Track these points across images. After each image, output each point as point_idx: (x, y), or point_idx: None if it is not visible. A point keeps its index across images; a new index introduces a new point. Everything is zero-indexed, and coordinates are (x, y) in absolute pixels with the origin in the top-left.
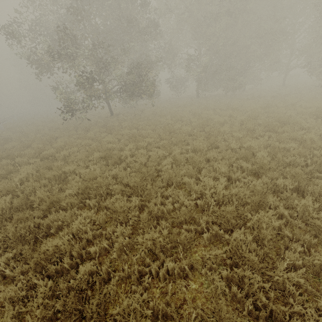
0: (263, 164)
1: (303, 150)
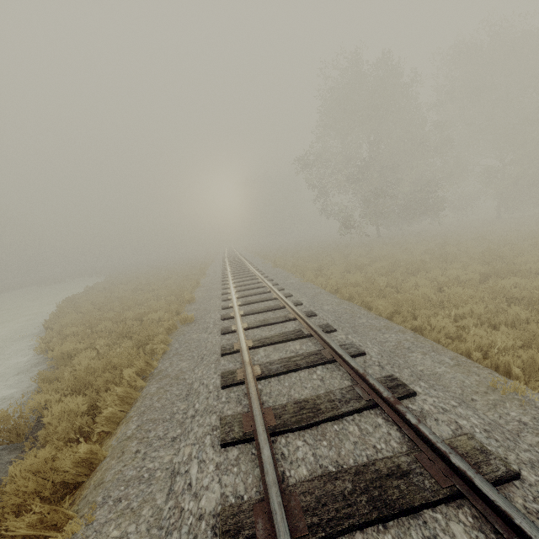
0: None
1: None
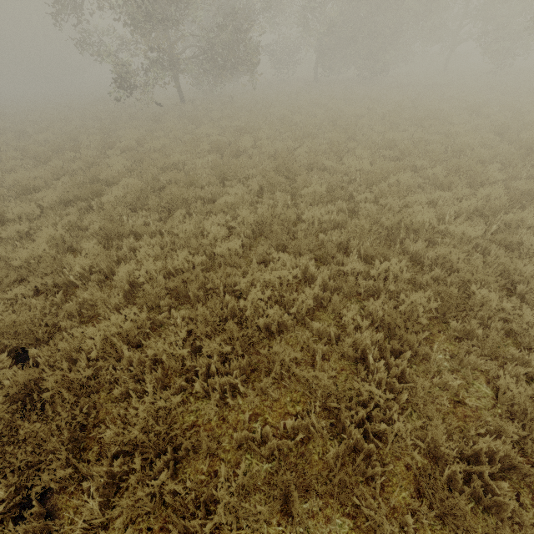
0: (406, 149)
1: (445, 139)
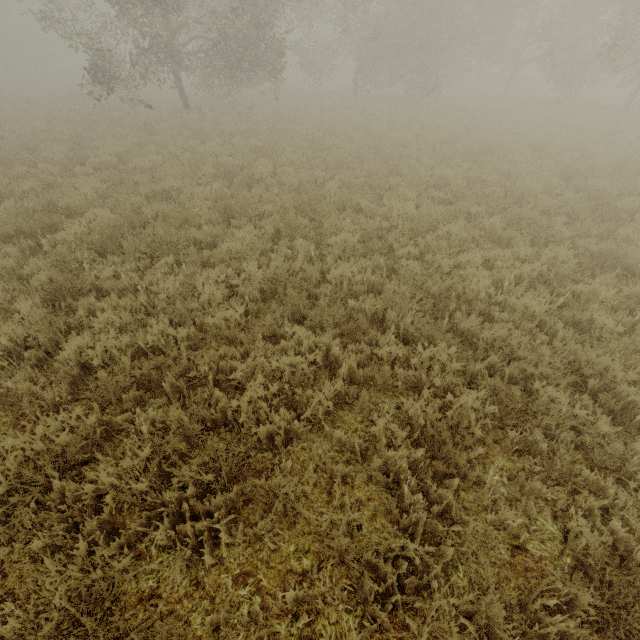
0: (459, 191)
1: (505, 181)
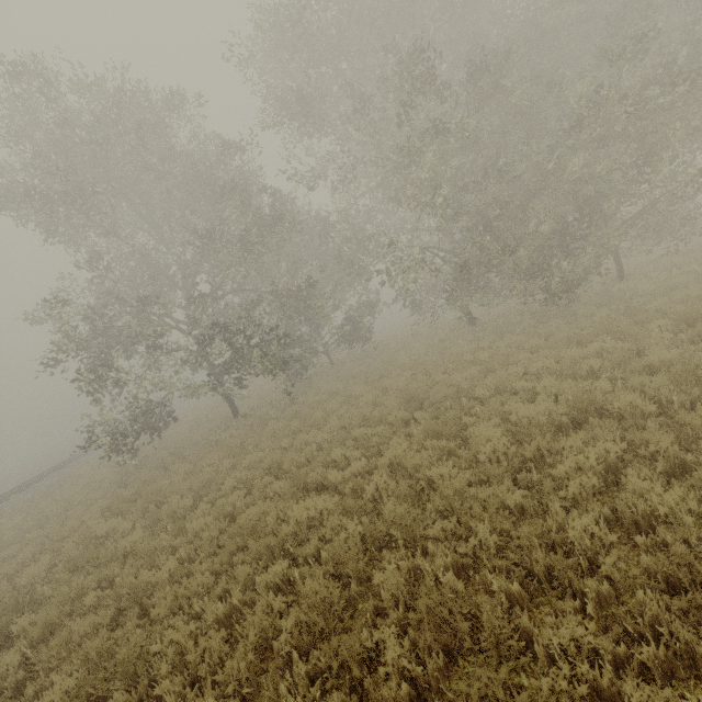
0: None
1: None
